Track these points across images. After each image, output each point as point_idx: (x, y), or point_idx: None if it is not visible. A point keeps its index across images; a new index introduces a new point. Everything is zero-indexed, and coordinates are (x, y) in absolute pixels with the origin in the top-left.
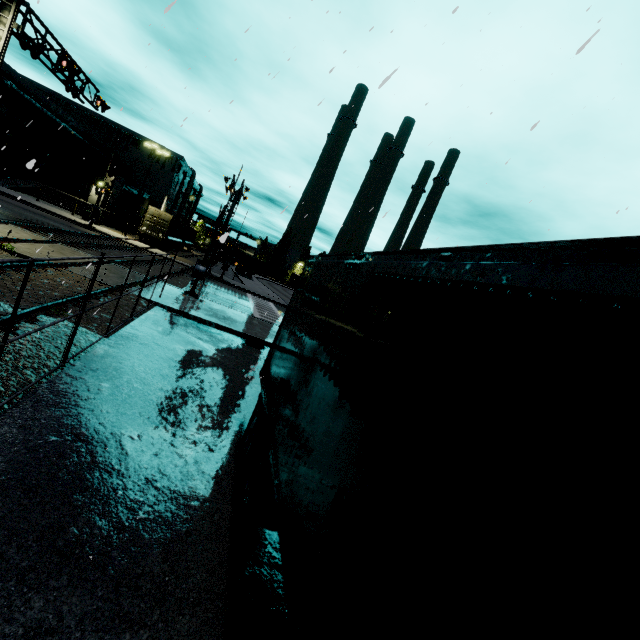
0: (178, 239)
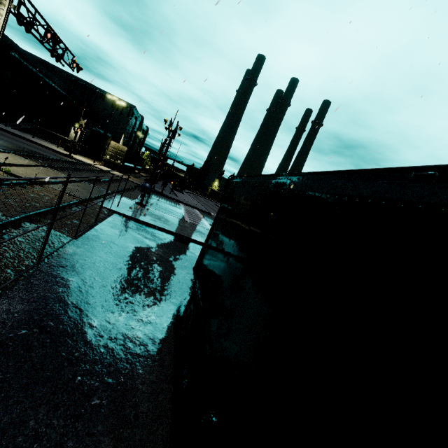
0: (131, 164)
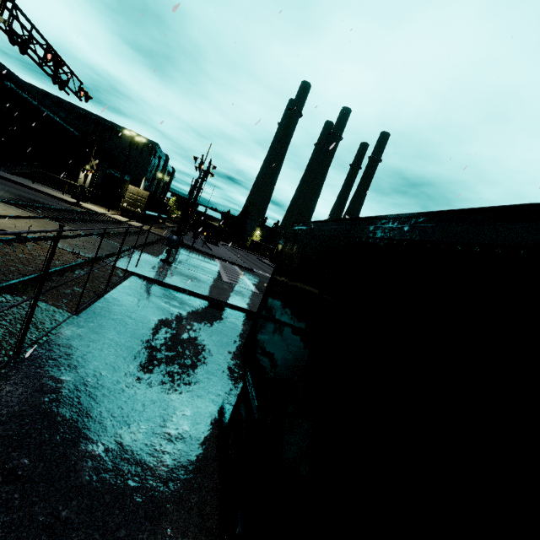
0: (154, 213)
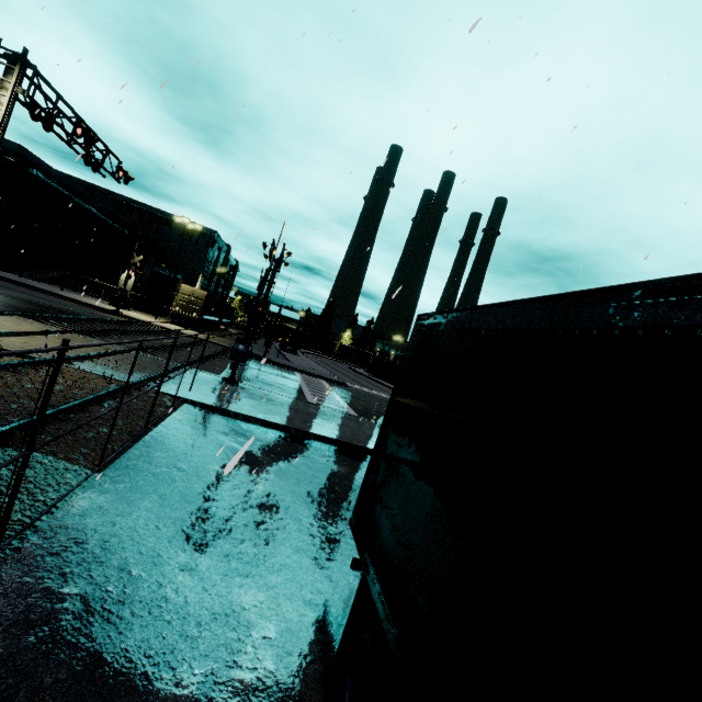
0: (214, 317)
